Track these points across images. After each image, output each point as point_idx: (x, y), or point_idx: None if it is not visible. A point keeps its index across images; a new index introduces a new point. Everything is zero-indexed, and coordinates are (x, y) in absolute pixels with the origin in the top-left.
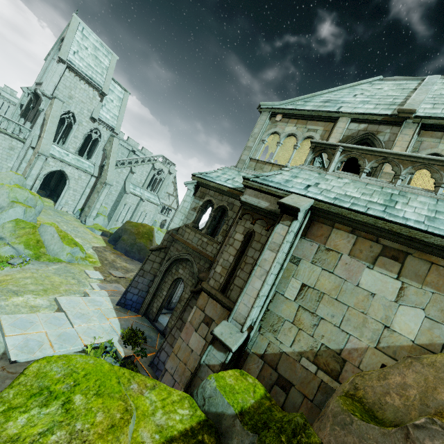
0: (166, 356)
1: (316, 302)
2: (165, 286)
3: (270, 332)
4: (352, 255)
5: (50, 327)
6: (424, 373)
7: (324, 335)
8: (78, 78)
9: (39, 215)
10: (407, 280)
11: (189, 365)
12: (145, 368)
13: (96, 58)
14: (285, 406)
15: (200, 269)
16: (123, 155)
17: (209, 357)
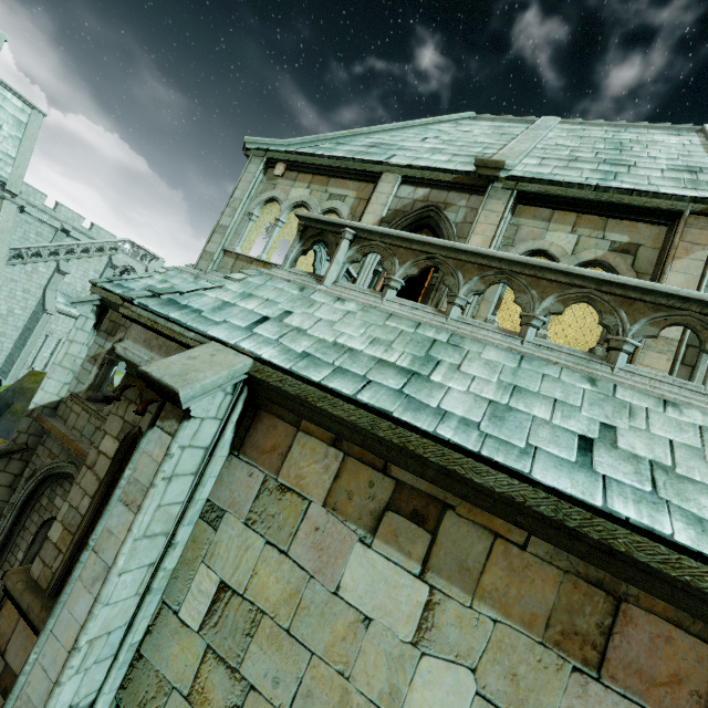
0: None
1: (243, 639)
2: (23, 538)
3: None
4: (330, 506)
5: None
6: None
7: None
8: None
9: None
10: (442, 582)
11: None
12: None
13: None
14: None
15: None
16: (42, 238)
17: None
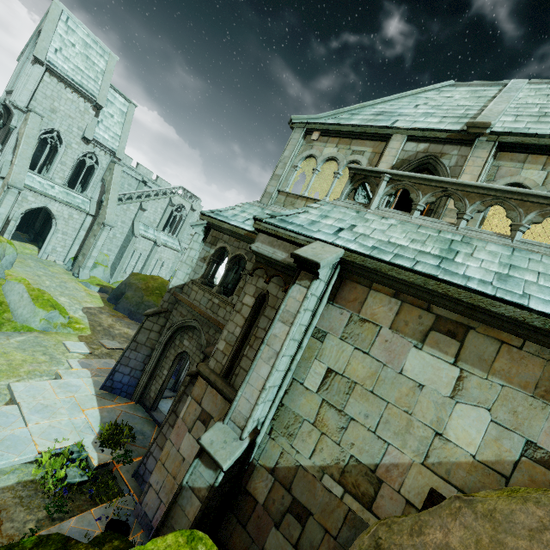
0: (155, 464)
1: (344, 396)
2: (166, 362)
3: (283, 437)
4: (394, 329)
5: None
6: (477, 530)
7: (354, 443)
8: (62, 85)
9: (11, 267)
10: (468, 367)
11: (179, 479)
12: (126, 480)
13: (88, 59)
14: (300, 543)
15: (210, 341)
16: (131, 187)
17: (194, 476)
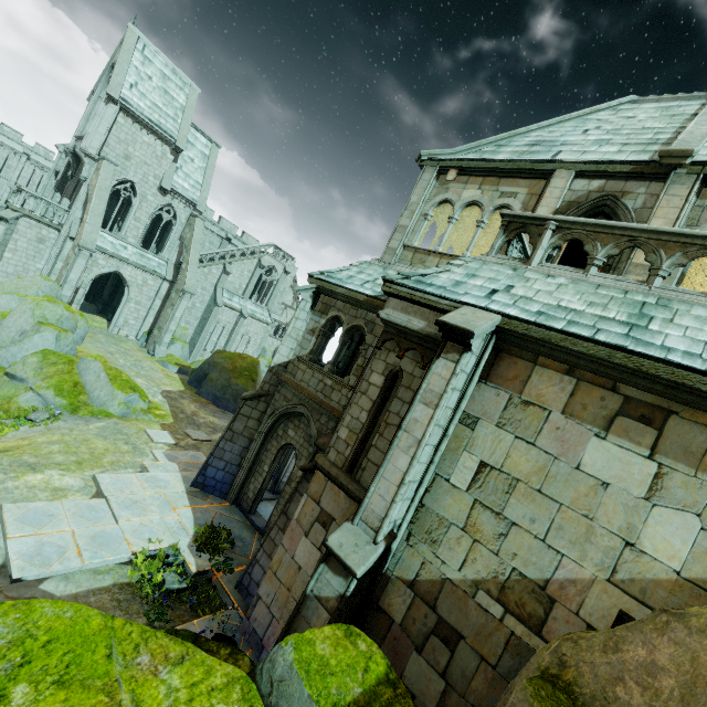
0: (262, 574)
1: (503, 495)
2: (267, 456)
3: (425, 544)
4: (568, 414)
5: (81, 523)
6: (692, 647)
7: (517, 553)
8: (137, 127)
9: (82, 343)
10: (669, 461)
11: (294, 591)
12: (229, 591)
13: (166, 93)
14: (449, 672)
15: (321, 430)
16: (213, 246)
17: (320, 584)
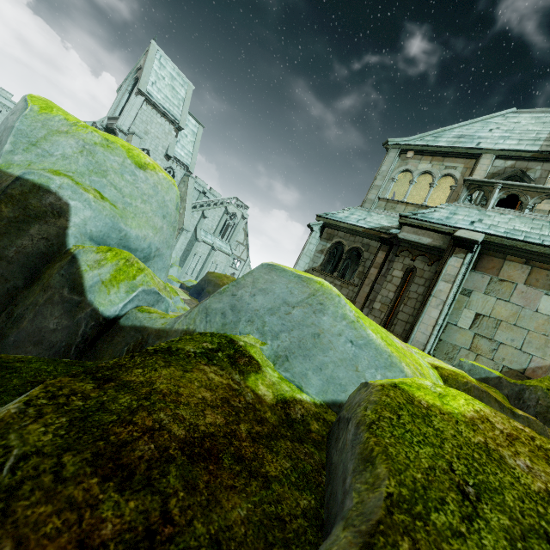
0: None
1: (493, 329)
2: None
3: (445, 360)
4: (527, 284)
5: None
6: None
7: (505, 358)
8: (154, 112)
9: None
10: None
11: None
12: None
13: (173, 89)
14: None
15: None
16: (193, 197)
17: None
